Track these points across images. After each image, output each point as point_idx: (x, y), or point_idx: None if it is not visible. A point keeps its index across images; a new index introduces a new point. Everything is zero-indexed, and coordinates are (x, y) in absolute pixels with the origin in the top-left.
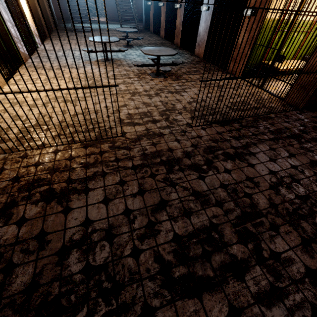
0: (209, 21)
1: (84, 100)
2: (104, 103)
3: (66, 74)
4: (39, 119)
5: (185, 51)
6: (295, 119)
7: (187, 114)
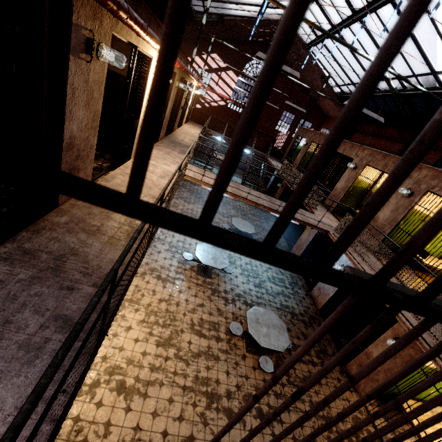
0: None
1: (143, 396)
2: (166, 417)
3: (148, 294)
4: (68, 440)
5: (300, 279)
6: None
7: None
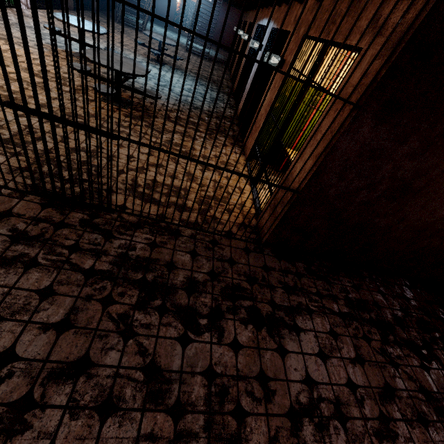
0: (257, 65)
1: None
2: None
3: None
4: None
5: (230, 100)
6: (221, 257)
7: (25, 161)
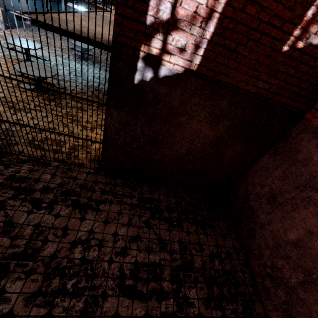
0: None
1: None
2: None
3: None
4: None
5: None
6: (69, 176)
7: None
